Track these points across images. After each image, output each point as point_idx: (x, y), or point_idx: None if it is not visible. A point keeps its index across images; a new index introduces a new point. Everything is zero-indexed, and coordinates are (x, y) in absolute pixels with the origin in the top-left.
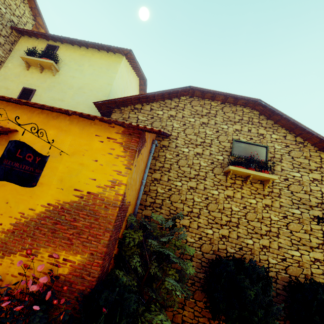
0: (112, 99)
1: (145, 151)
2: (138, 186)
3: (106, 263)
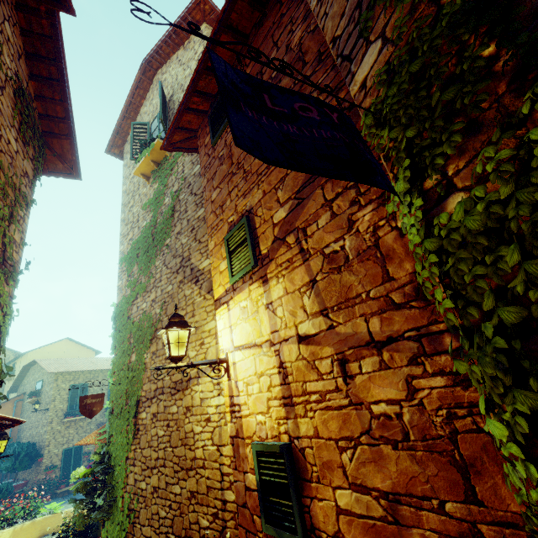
0: (11, 388)
1: None
2: None
3: None
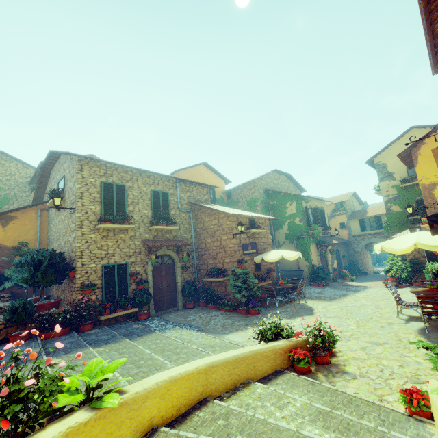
0: (34, 198)
1: (21, 220)
2: (34, 237)
3: (1, 269)
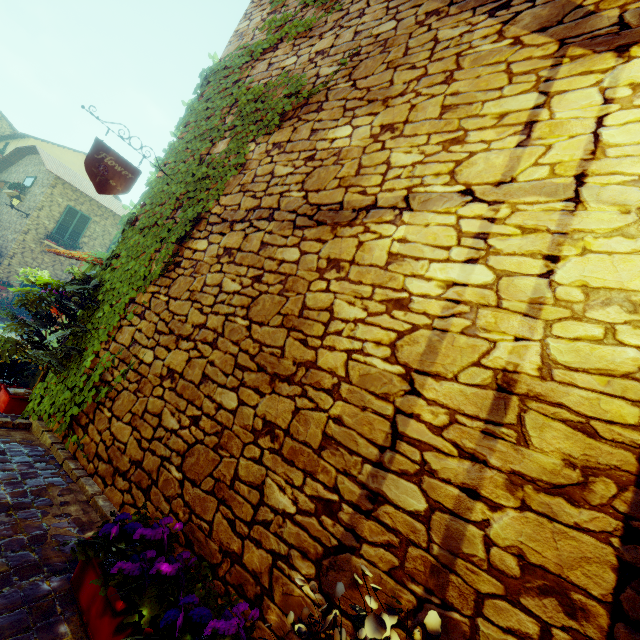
0: None
1: None
2: None
3: None
